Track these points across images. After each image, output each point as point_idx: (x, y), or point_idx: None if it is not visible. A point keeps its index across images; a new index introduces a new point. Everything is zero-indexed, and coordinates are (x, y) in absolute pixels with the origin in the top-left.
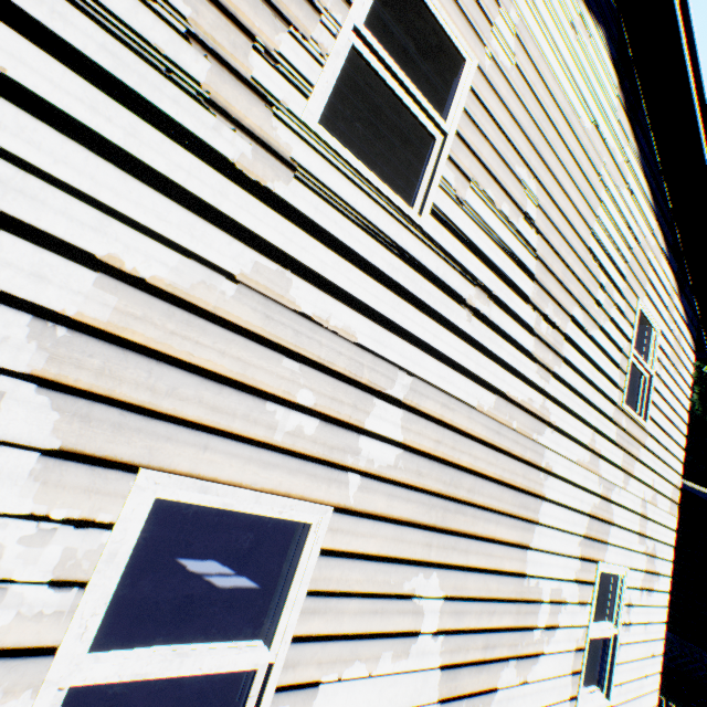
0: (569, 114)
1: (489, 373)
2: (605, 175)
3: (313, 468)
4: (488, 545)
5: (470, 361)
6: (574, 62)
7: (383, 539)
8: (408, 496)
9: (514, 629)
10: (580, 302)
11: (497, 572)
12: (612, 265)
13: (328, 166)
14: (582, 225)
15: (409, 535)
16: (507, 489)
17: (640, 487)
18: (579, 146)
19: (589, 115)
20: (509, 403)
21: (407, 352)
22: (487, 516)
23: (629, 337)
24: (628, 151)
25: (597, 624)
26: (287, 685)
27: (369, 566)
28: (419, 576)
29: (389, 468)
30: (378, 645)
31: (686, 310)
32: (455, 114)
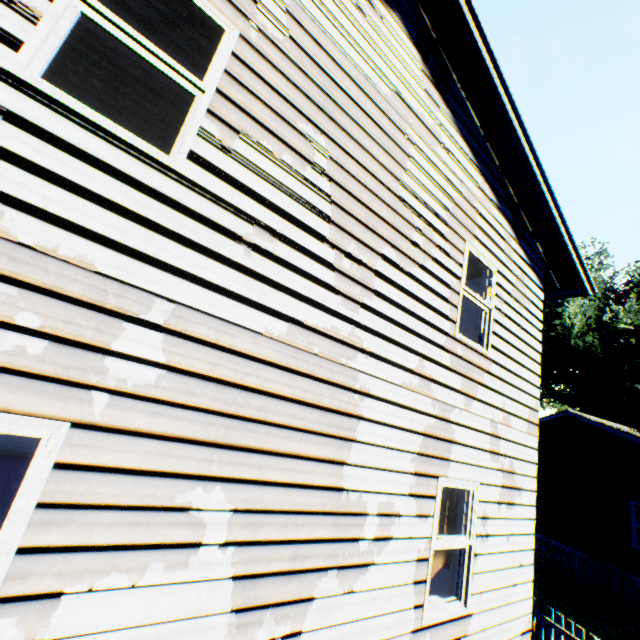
0: (362, 81)
1: (279, 303)
2: (414, 134)
3: (42, 386)
4: (291, 460)
5: (252, 292)
6: (365, 39)
7: (145, 454)
8: (176, 414)
9: (332, 540)
10: (392, 242)
11: (305, 486)
12: (430, 212)
13: (49, 113)
14: (389, 177)
15: (181, 450)
16: (312, 409)
17: (487, 409)
18: (378, 109)
19: (388, 83)
20: (308, 331)
21: (166, 282)
22: (287, 434)
23: (458, 275)
24: (439, 116)
25: (455, 538)
26: (16, 596)
27: (127, 479)
28: (197, 489)
29: (149, 388)
30: (144, 556)
31: (528, 254)
32: (214, 75)
